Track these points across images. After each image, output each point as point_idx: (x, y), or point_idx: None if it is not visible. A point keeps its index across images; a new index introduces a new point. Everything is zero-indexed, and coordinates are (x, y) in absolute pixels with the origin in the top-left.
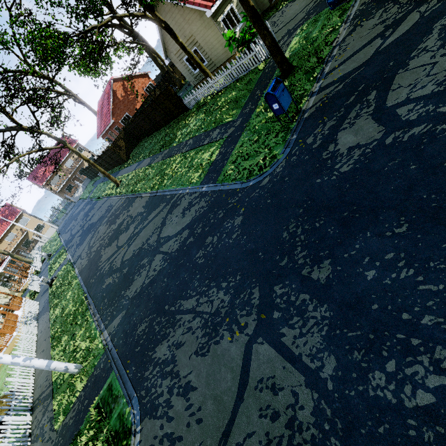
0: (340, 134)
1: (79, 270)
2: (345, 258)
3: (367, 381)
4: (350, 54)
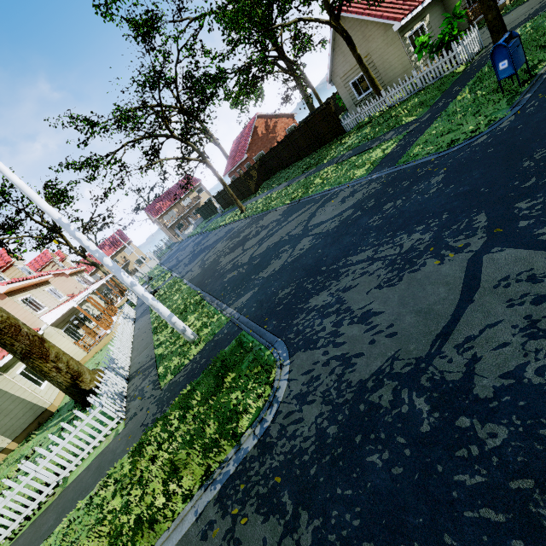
0: None
1: (189, 279)
2: None
3: None
4: None
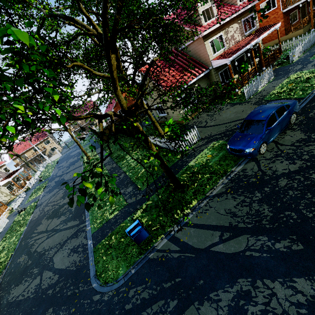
0: None
1: (31, 219)
2: None
3: None
4: (203, 223)
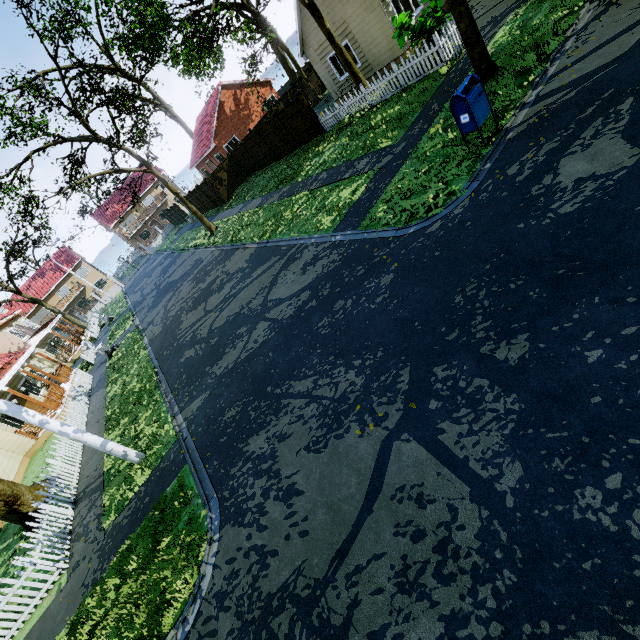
0: (564, 161)
1: (150, 338)
2: (553, 333)
3: (571, 499)
4: (595, 47)
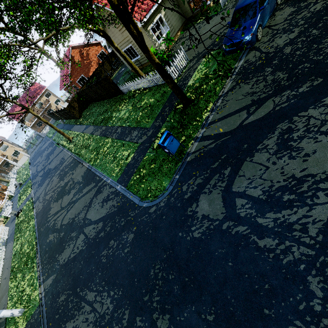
0: (201, 197)
1: (36, 212)
2: (177, 321)
3: None
4: (226, 114)
